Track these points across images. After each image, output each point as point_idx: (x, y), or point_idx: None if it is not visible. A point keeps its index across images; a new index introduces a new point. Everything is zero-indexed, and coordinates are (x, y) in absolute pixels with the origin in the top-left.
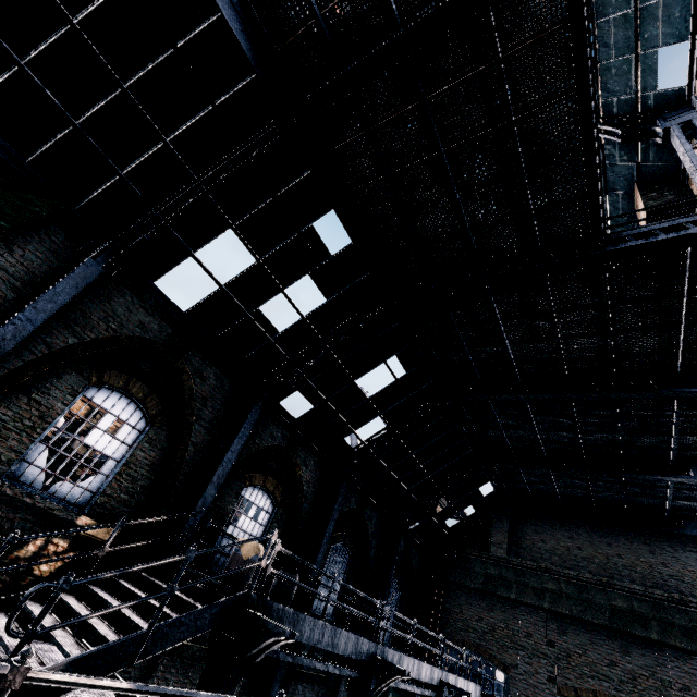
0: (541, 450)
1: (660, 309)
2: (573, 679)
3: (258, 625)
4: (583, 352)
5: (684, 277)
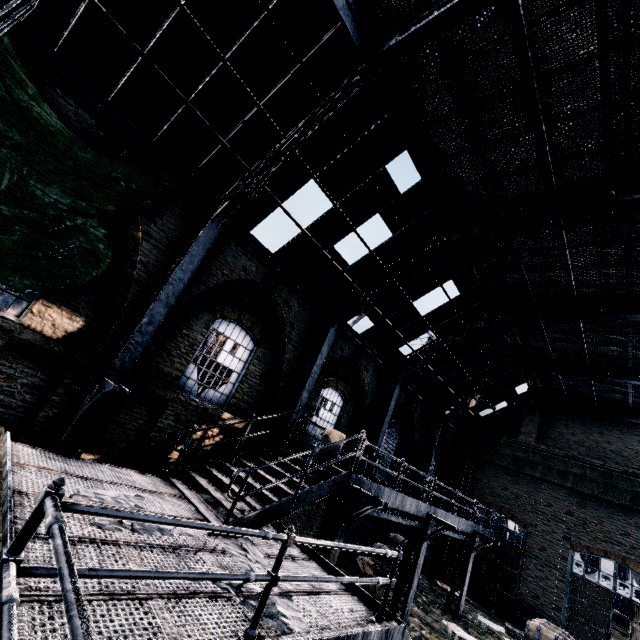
0: (586, 360)
1: None
2: (586, 540)
3: (358, 494)
4: None
5: None
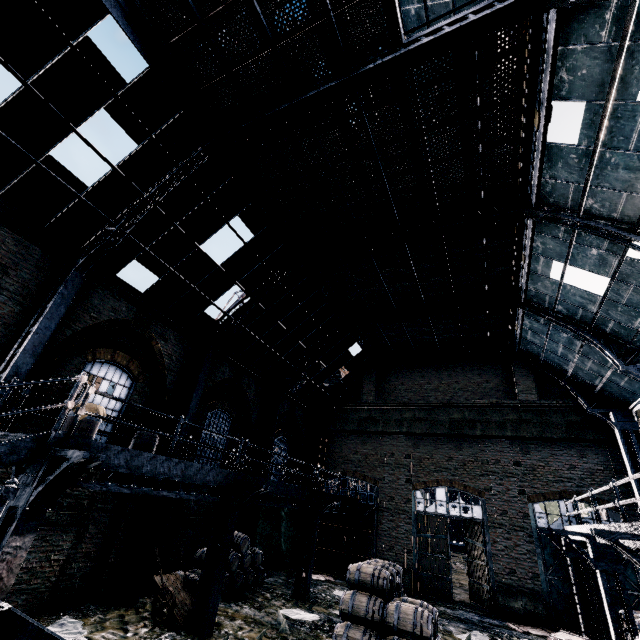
0: (391, 303)
1: (462, 133)
2: (423, 476)
3: (66, 460)
4: (407, 192)
5: (476, 90)
